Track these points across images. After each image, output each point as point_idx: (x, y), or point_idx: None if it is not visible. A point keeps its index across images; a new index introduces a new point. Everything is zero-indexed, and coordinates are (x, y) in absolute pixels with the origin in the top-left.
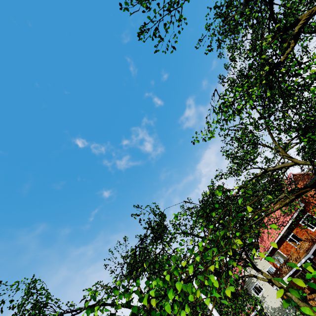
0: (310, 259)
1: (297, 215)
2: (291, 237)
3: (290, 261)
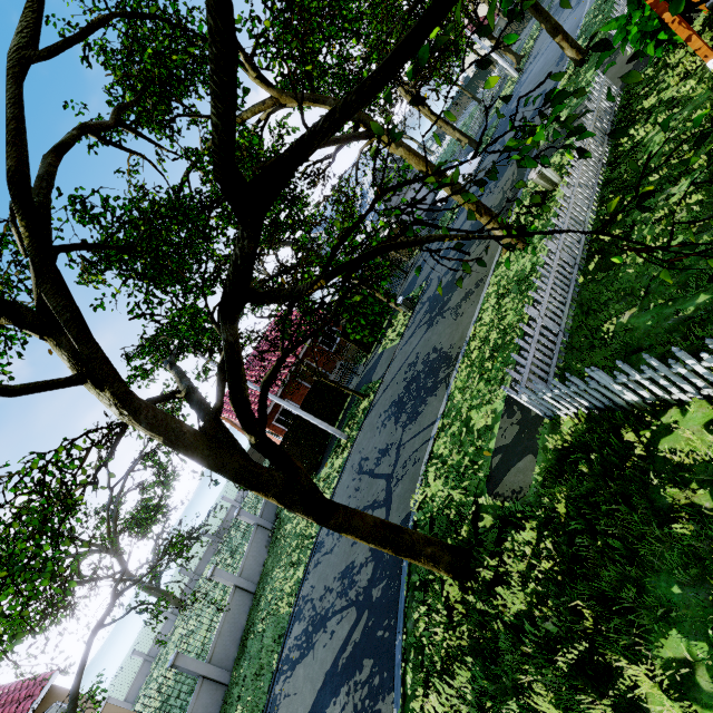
0: None
1: None
2: None
3: None
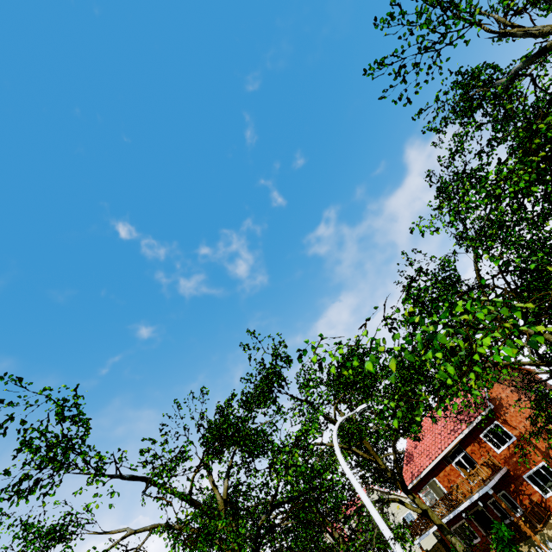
0: (483, 500)
1: (479, 422)
2: (460, 459)
3: (454, 496)
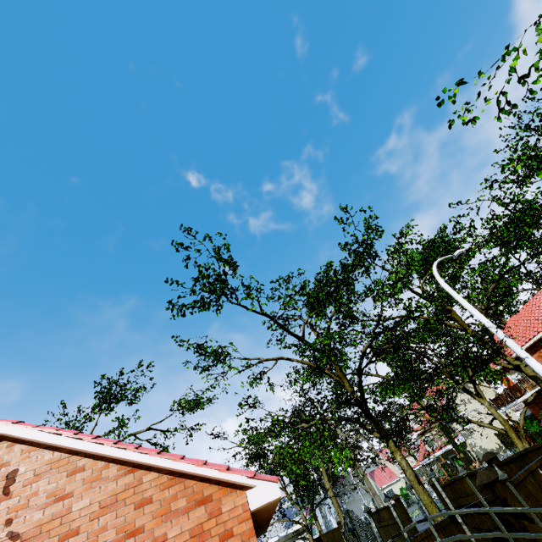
0: None
1: None
2: None
3: None
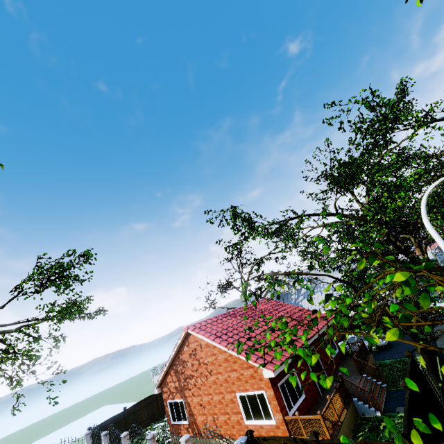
0: None
1: None
2: None
3: None
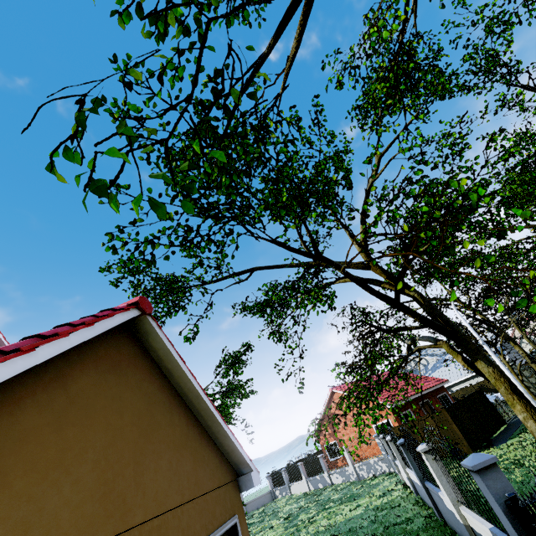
0: None
1: None
2: None
3: None
